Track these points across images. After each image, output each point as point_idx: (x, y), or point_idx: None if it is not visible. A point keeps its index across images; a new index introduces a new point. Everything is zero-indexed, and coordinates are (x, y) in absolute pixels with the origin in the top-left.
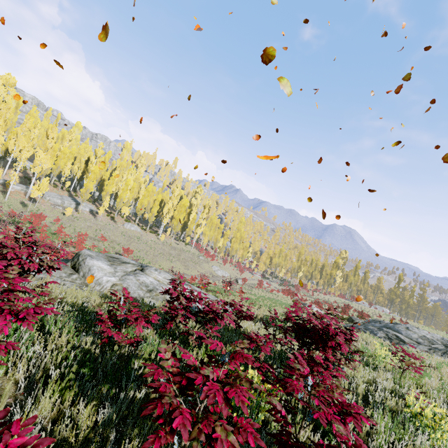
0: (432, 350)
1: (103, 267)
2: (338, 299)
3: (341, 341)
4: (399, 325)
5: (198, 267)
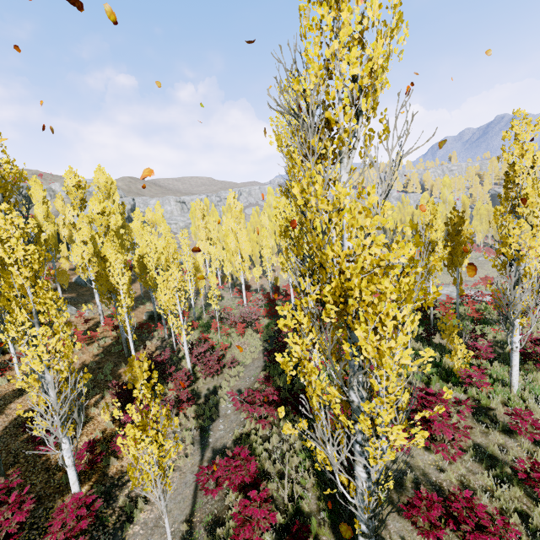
0: None
1: None
2: None
3: None
4: None
5: (480, 270)
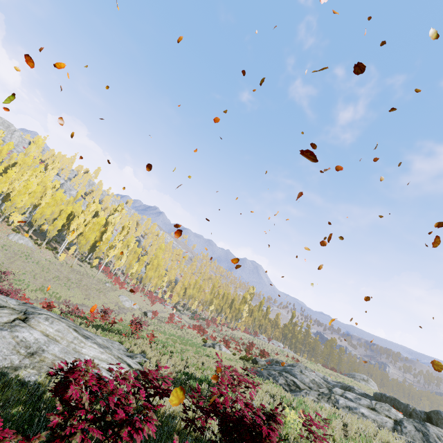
0: (321, 396)
1: None
2: (243, 335)
3: (272, 442)
4: (295, 369)
5: (102, 296)
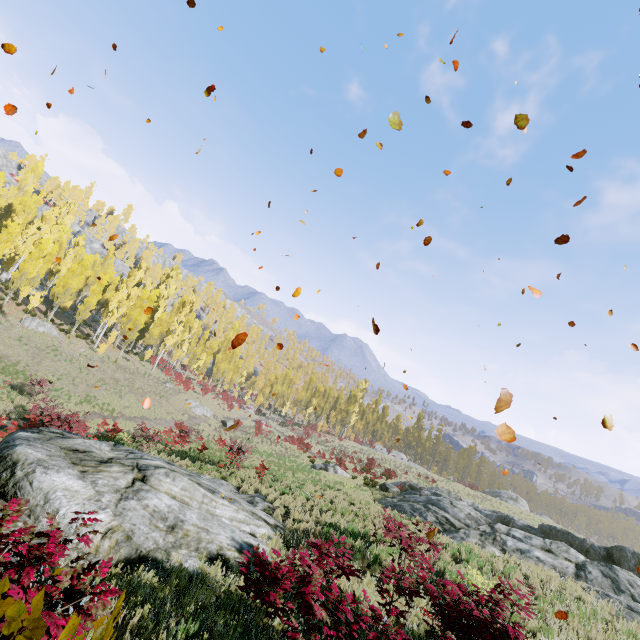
0: (484, 536)
1: (73, 485)
2: (355, 446)
3: None
4: (443, 499)
5: (165, 402)
